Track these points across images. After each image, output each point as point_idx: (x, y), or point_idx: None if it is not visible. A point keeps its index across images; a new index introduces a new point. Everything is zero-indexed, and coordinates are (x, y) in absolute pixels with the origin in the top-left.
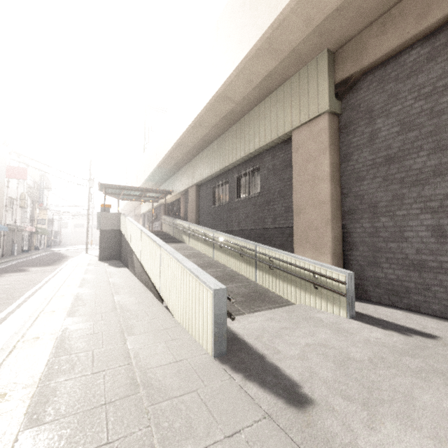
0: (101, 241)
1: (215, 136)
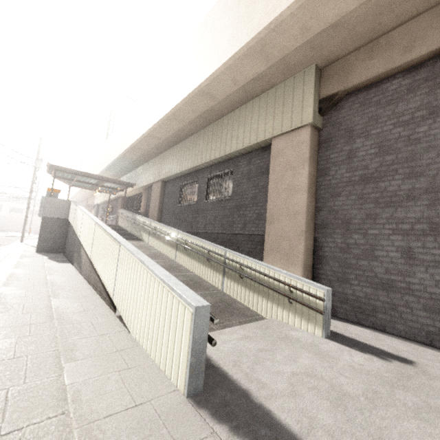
0: (43, 230)
1: (189, 132)
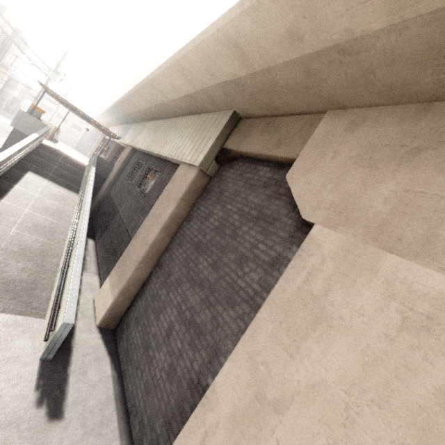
0: (10, 140)
1: (159, 115)
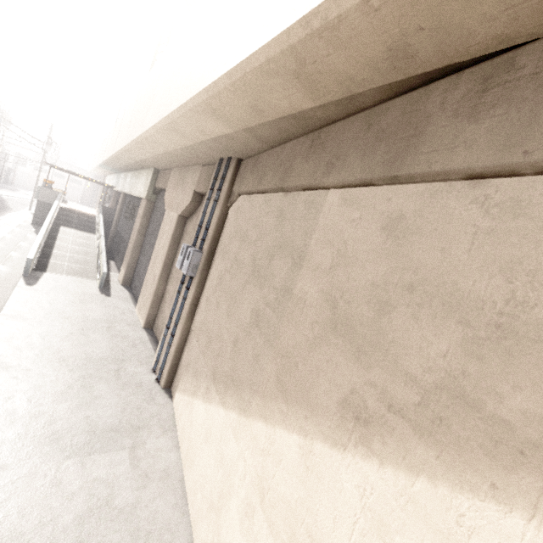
0: (37, 209)
1: (131, 169)
